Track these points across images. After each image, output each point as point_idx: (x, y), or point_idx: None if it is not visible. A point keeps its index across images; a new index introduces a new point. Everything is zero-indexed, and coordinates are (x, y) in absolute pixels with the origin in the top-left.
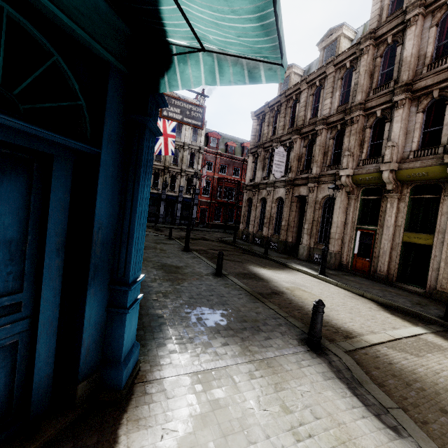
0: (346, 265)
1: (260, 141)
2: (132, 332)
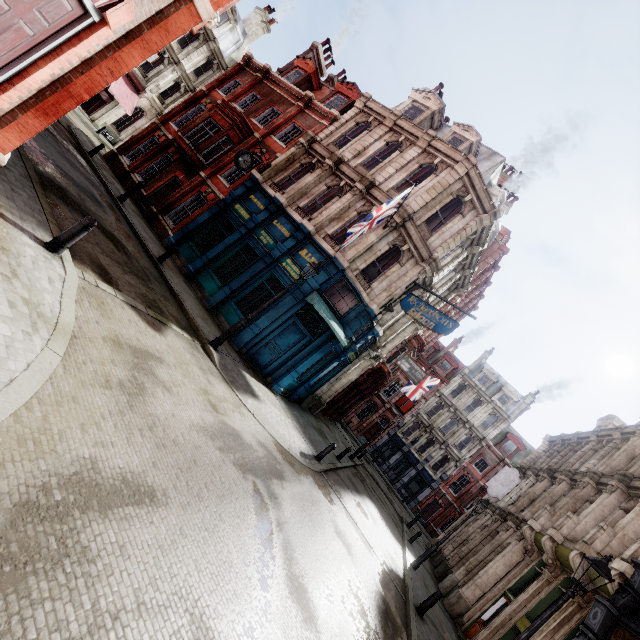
0: (464, 624)
1: (530, 467)
2: (285, 384)
